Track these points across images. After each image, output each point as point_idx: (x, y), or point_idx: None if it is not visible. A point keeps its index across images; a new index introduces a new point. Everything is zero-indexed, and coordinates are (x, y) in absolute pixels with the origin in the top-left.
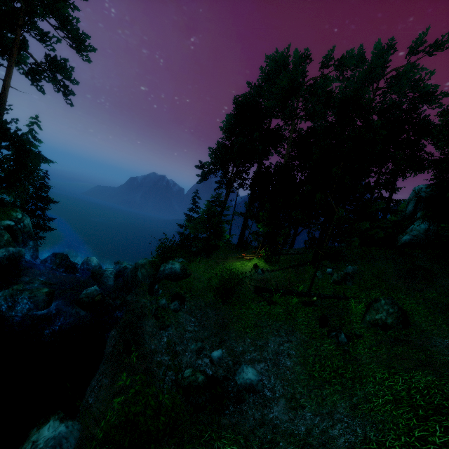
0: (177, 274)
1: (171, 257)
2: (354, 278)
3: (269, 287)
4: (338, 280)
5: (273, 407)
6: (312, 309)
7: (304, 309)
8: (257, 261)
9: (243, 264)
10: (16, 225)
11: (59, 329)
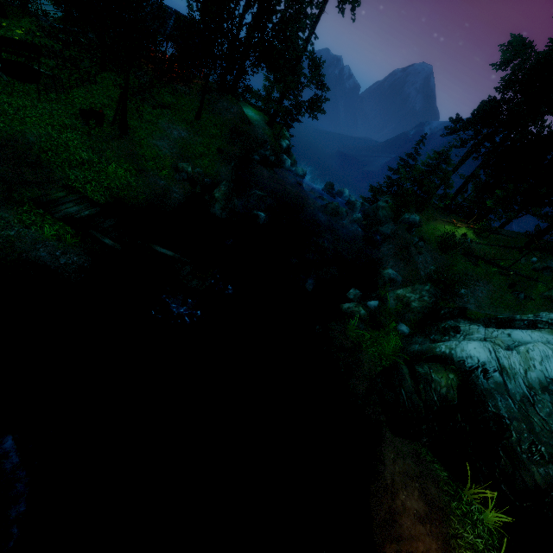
0: (416, 224)
1: (405, 207)
2: (552, 272)
3: (476, 255)
4: (537, 269)
5: (468, 305)
6: (505, 278)
7: (499, 276)
8: (465, 230)
9: (451, 229)
10: (290, 145)
11: (348, 234)
